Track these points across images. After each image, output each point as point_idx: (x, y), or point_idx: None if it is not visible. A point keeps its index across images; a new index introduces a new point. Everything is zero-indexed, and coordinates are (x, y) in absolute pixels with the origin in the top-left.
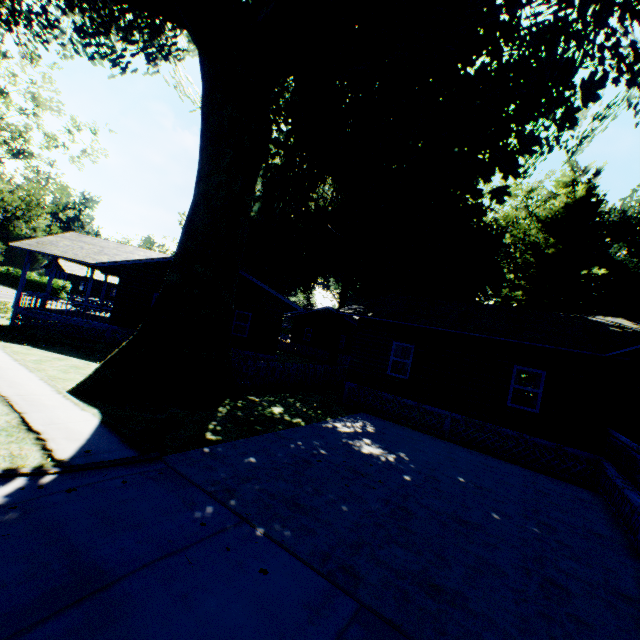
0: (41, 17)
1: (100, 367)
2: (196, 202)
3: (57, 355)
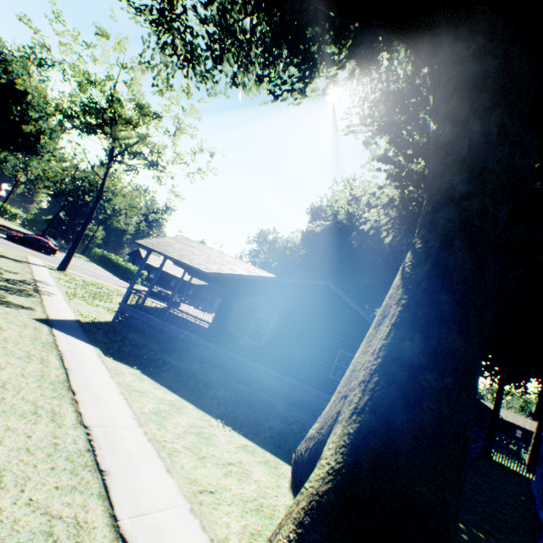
0: (208, 60)
1: (305, 522)
2: (444, 232)
3: (170, 395)
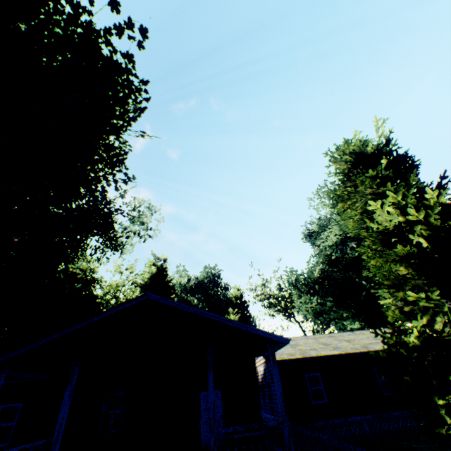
0: None
1: None
2: None
3: None
